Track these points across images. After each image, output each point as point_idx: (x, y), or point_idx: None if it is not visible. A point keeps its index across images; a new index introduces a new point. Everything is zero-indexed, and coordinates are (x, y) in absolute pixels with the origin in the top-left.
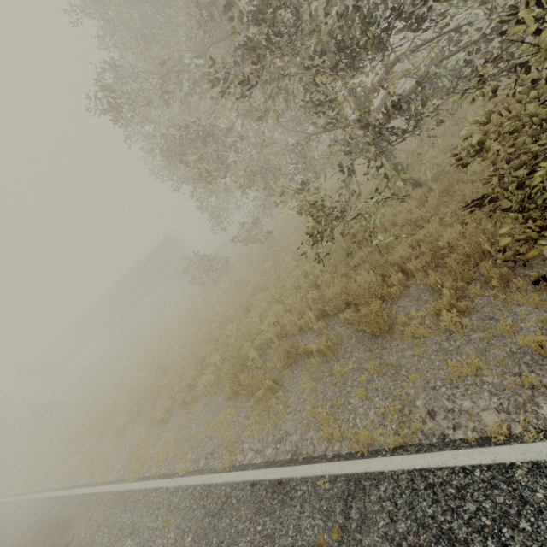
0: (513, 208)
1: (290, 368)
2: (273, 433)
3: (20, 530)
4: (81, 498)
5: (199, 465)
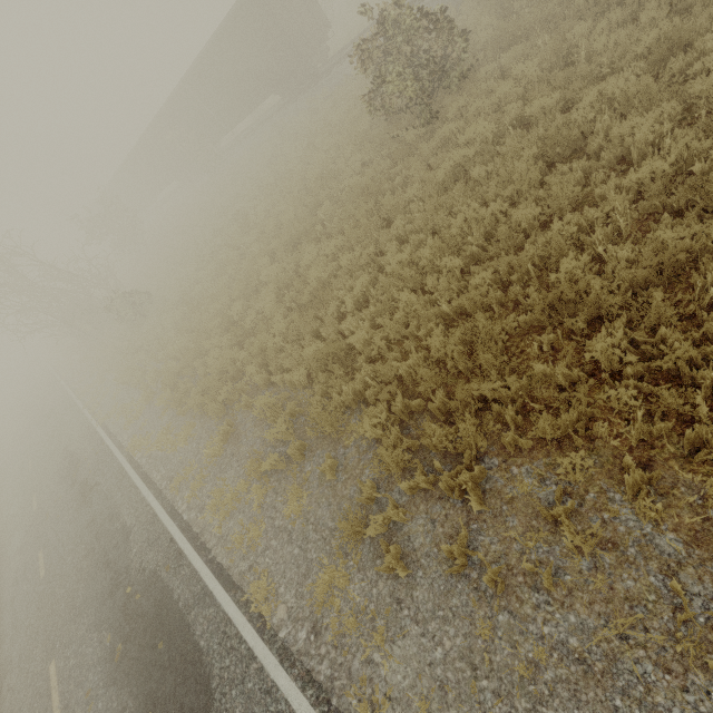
0: None
1: None
2: None
3: (132, 563)
4: (223, 626)
5: None
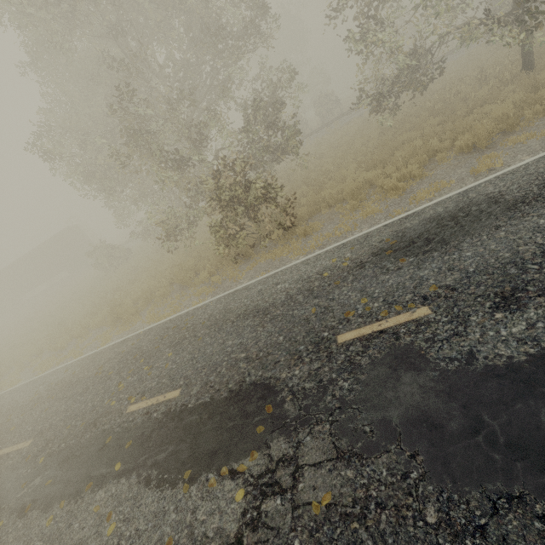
0: (250, 235)
1: (146, 306)
2: (129, 330)
3: None
4: None
5: (87, 353)
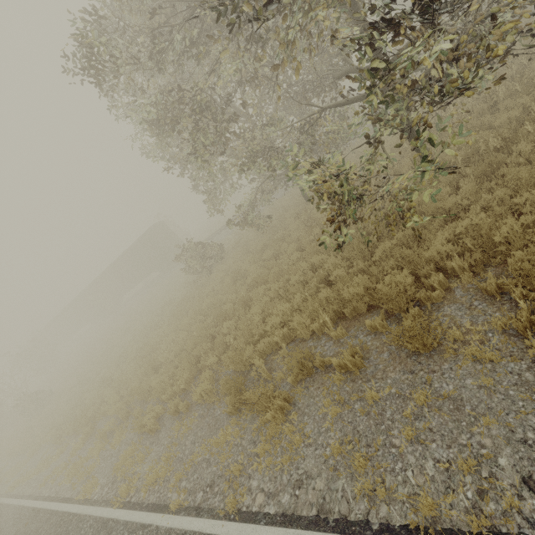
0: None
1: (303, 383)
2: (289, 472)
3: None
4: (60, 517)
5: (195, 500)
